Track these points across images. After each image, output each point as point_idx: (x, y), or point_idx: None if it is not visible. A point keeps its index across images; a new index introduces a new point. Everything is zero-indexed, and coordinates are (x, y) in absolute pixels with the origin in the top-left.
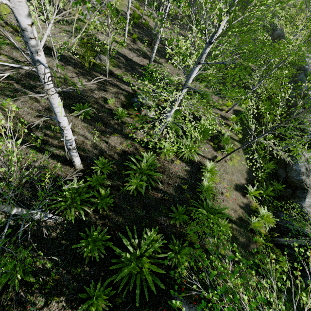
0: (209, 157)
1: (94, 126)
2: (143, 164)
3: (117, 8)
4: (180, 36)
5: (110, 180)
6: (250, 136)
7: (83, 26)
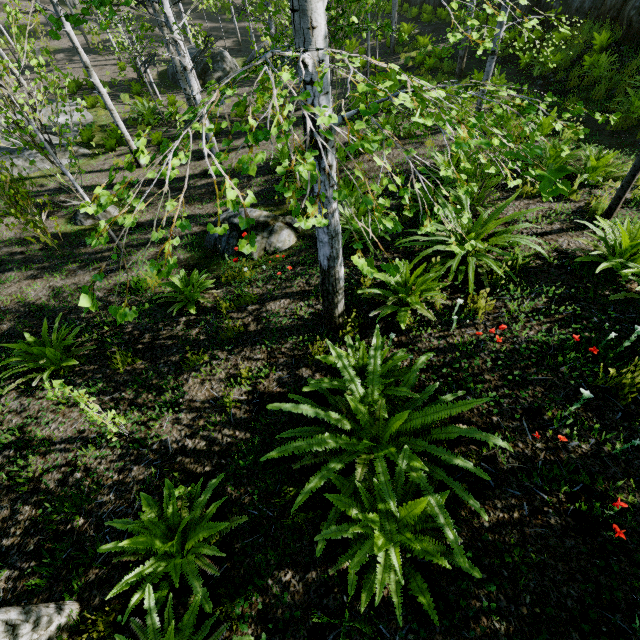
0: (560, 224)
1: (108, 378)
2: (354, 401)
3: (101, 125)
4: (255, 94)
5: (245, 597)
6: (594, 123)
7: (33, 185)
